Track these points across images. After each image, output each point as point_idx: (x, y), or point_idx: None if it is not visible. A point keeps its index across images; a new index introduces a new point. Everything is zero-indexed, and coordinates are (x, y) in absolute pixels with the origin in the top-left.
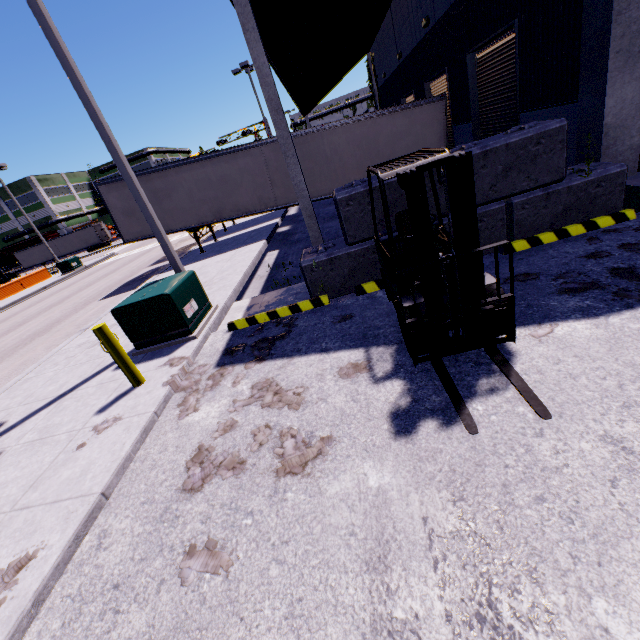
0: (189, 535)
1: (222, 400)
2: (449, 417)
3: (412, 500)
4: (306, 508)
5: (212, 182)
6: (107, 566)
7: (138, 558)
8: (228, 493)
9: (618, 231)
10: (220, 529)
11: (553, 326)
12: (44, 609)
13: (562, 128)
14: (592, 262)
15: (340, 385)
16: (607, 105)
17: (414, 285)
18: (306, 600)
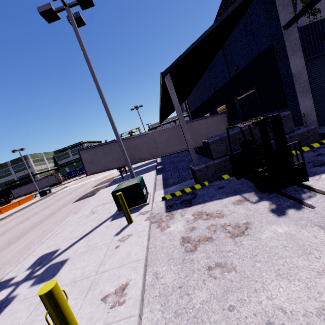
0: (204, 264)
1: (180, 221)
2: (298, 207)
3: (303, 232)
4: (256, 244)
5: (130, 147)
6: (168, 282)
7: (183, 276)
8: (212, 248)
9: (323, 147)
10: (218, 259)
11: (319, 176)
12: (145, 303)
13: (289, 114)
14: (320, 157)
15: (237, 207)
16: (300, 107)
17: (262, 162)
18: (282, 269)
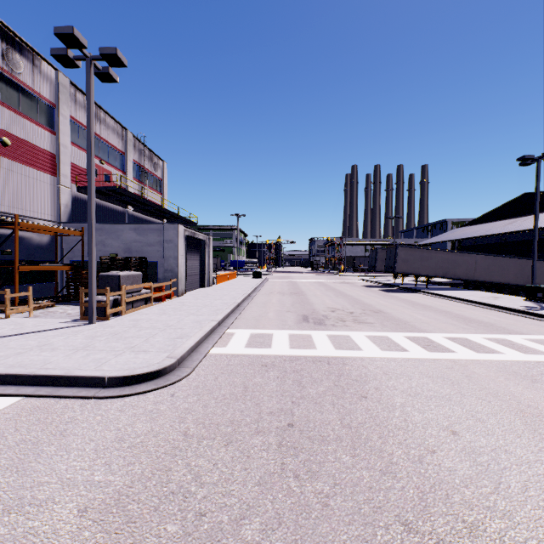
0: None
1: None
2: None
3: None
4: None
5: (449, 261)
6: None
7: None
8: None
9: None
10: None
11: None
12: None
13: None
14: None
15: None
16: None
17: None
18: None
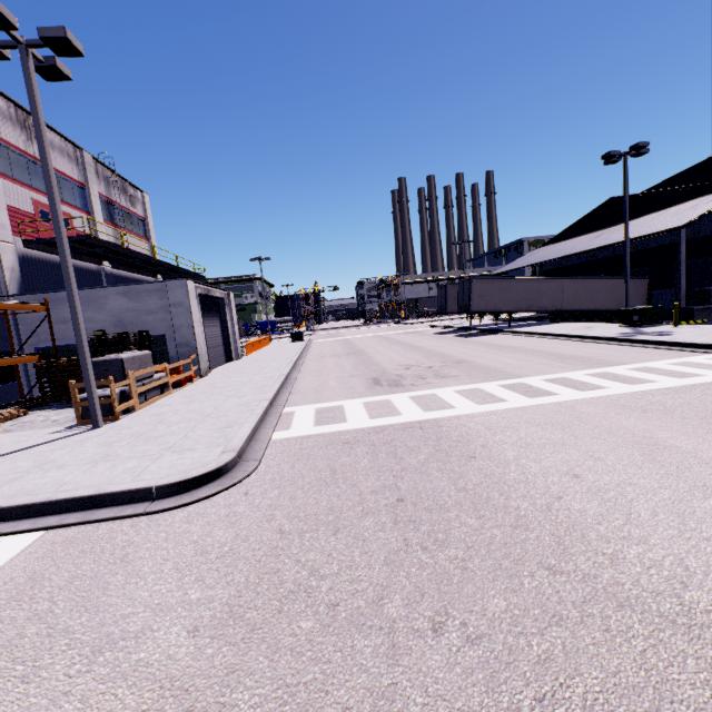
0: None
1: None
2: None
3: None
4: None
5: (532, 290)
6: None
7: None
8: None
9: None
10: None
11: None
12: None
13: None
14: None
15: None
16: None
17: None
18: None
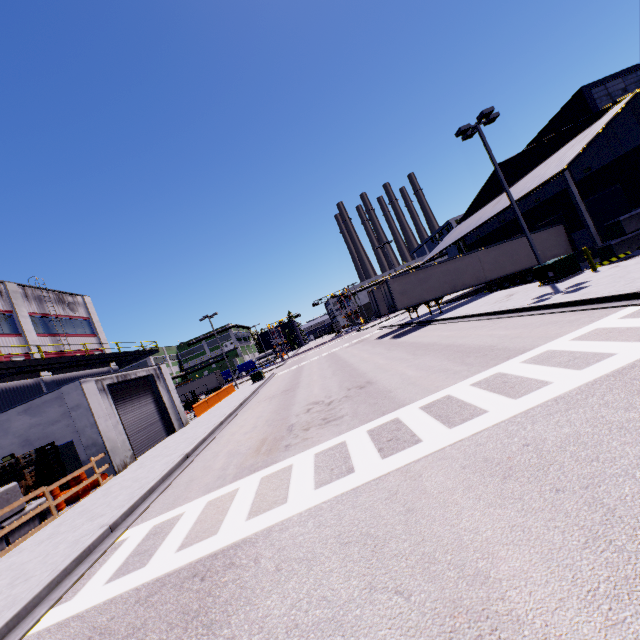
0: None
1: None
2: None
3: None
4: None
5: (450, 272)
6: None
7: None
8: None
9: None
10: None
11: None
12: None
13: None
14: None
15: None
16: None
17: None
18: None
